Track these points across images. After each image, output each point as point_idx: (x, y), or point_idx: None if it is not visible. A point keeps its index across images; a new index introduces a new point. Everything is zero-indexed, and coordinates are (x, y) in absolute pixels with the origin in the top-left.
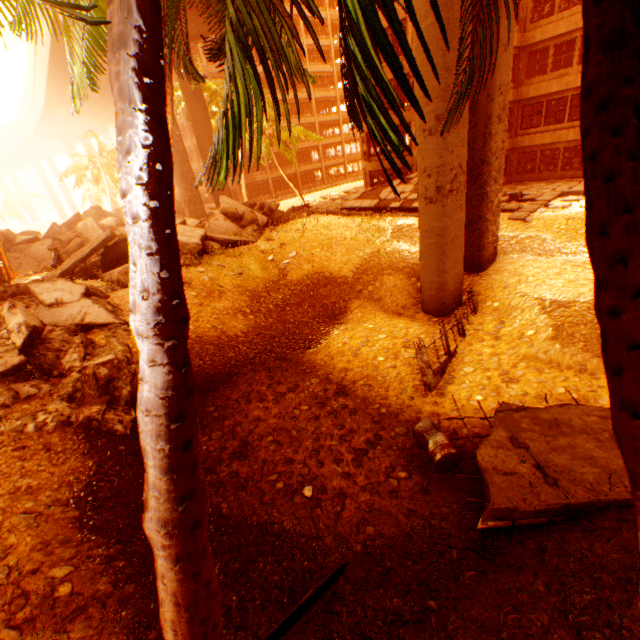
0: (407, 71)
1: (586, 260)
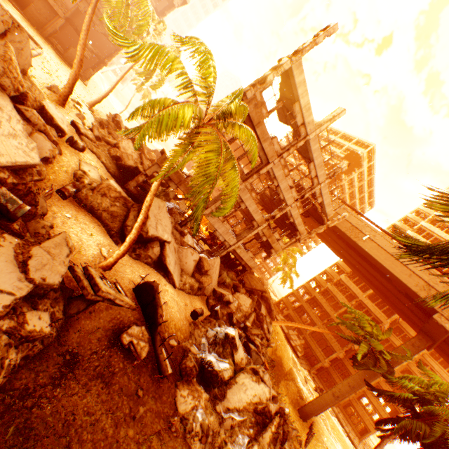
0: (331, 314)
1: (336, 446)
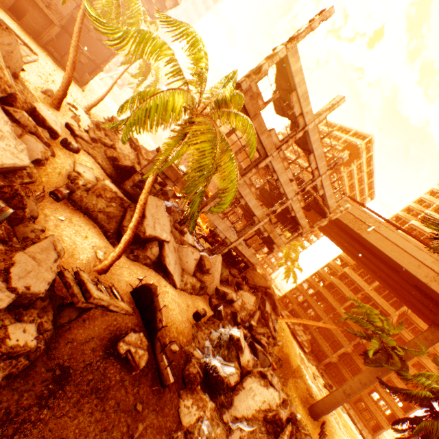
0: (336, 308)
1: None
